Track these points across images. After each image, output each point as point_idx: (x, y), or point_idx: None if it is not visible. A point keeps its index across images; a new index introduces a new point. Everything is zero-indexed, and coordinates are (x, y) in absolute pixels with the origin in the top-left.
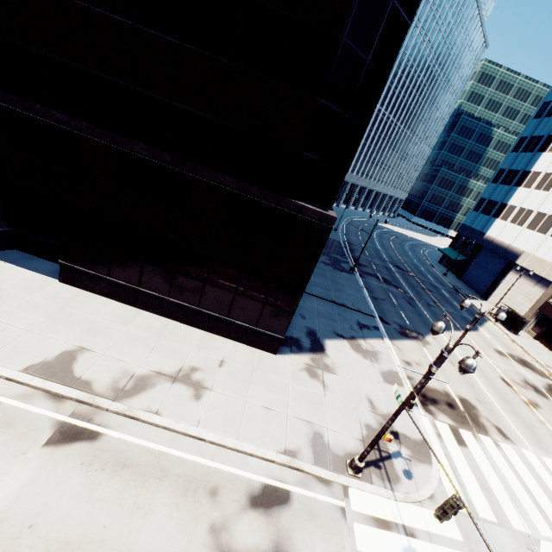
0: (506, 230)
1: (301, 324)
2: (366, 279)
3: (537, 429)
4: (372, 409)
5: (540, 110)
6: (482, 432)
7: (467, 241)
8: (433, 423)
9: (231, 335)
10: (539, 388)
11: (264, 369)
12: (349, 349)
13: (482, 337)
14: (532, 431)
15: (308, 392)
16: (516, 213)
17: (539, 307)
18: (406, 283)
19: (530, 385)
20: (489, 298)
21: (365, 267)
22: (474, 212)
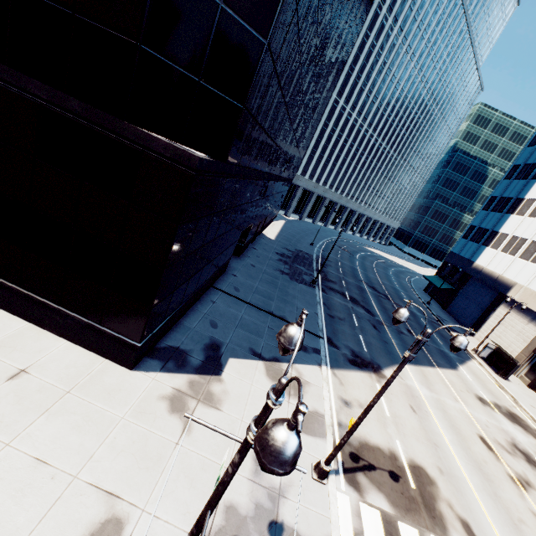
0: (497, 259)
1: (204, 333)
2: (329, 294)
3: (528, 527)
4: (254, 475)
5: (534, 139)
6: (437, 530)
7: (453, 267)
8: (356, 507)
9: (68, 333)
10: (533, 457)
11: (92, 390)
12: (262, 374)
13: (461, 378)
14: (520, 532)
15: (149, 435)
16: (508, 241)
17: (534, 348)
18: (378, 305)
19: (521, 450)
20: (476, 334)
21: (332, 283)
22: (463, 240)
